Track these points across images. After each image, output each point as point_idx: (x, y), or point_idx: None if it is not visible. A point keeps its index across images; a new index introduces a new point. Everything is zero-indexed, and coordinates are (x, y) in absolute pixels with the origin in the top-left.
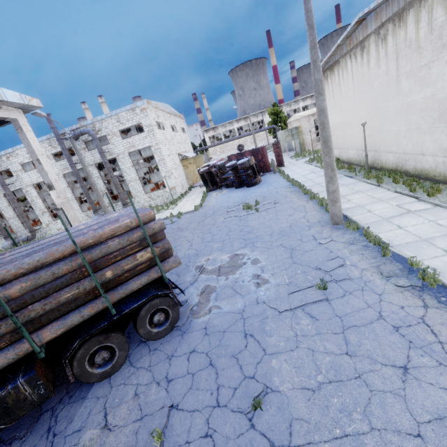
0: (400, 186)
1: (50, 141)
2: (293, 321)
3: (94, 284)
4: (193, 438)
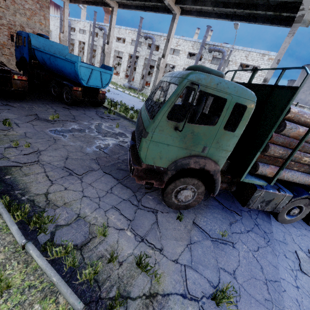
0: None
1: (194, 43)
2: None
3: None
4: None
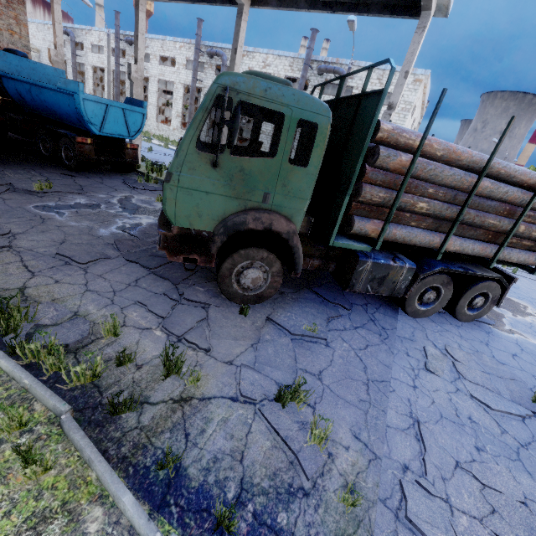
0: None
1: (294, 61)
2: None
3: (508, 228)
4: None
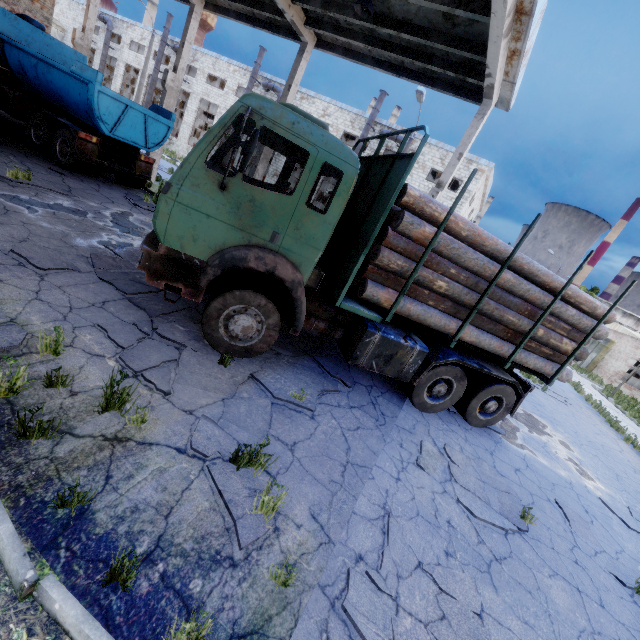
0: None
1: (356, 118)
2: None
3: (527, 329)
4: (561, 552)
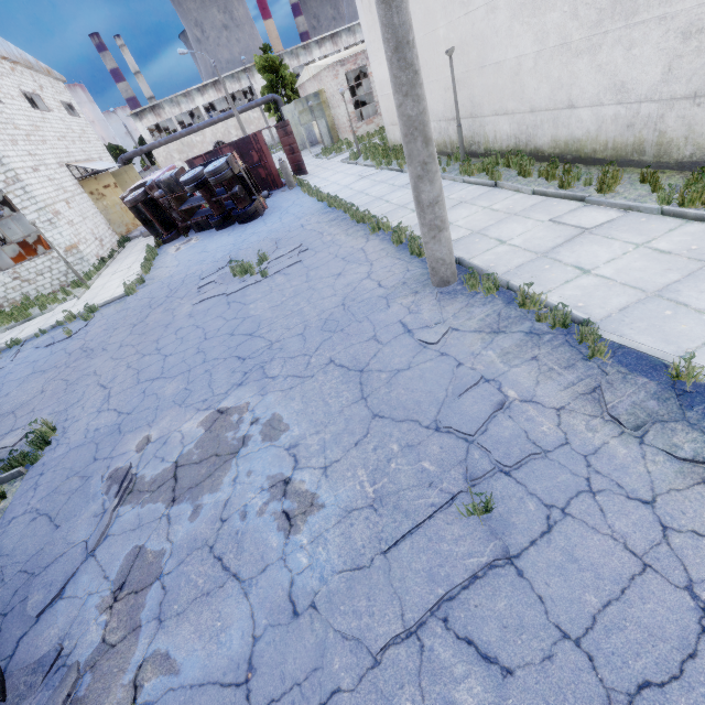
0: (536, 181)
1: None
2: (429, 700)
3: None
4: None
